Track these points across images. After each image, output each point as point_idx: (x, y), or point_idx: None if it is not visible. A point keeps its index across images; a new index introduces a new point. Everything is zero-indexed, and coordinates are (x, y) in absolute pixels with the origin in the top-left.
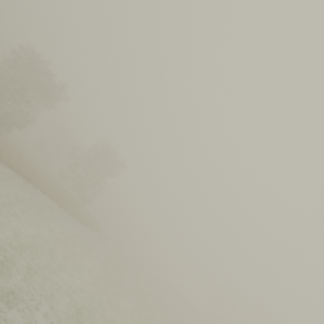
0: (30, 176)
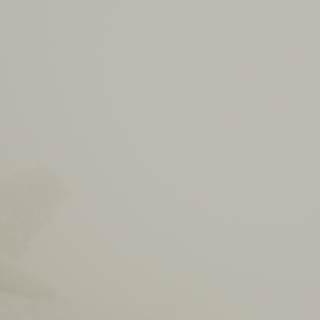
0: None
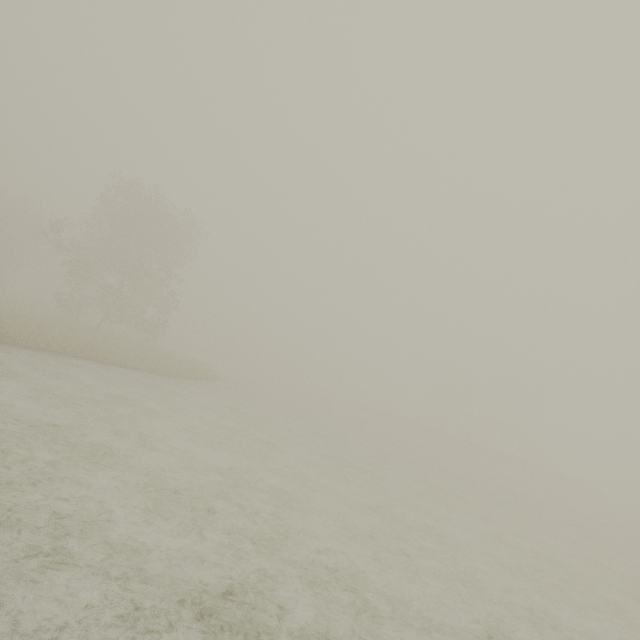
0: None
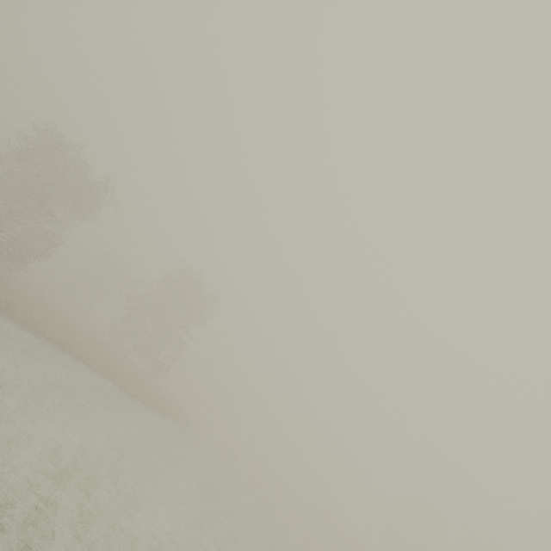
0: (63, 340)
